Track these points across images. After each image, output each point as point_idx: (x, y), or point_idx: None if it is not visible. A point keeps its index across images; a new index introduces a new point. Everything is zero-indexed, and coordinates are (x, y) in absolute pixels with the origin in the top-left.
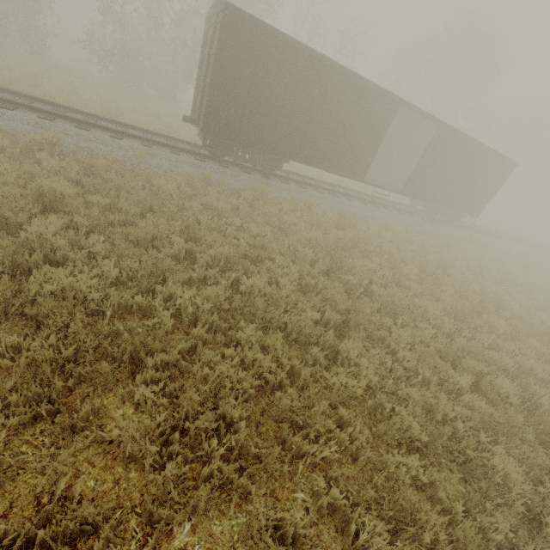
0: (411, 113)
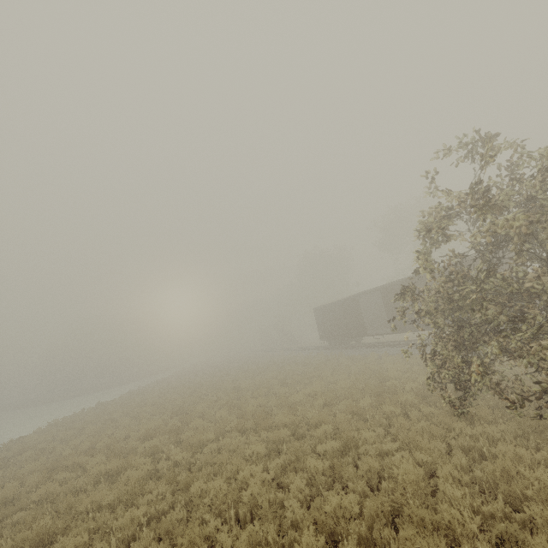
0: None
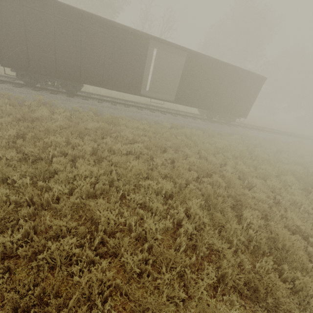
0: (180, 51)
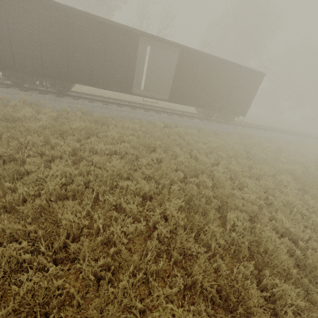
0: (174, 48)
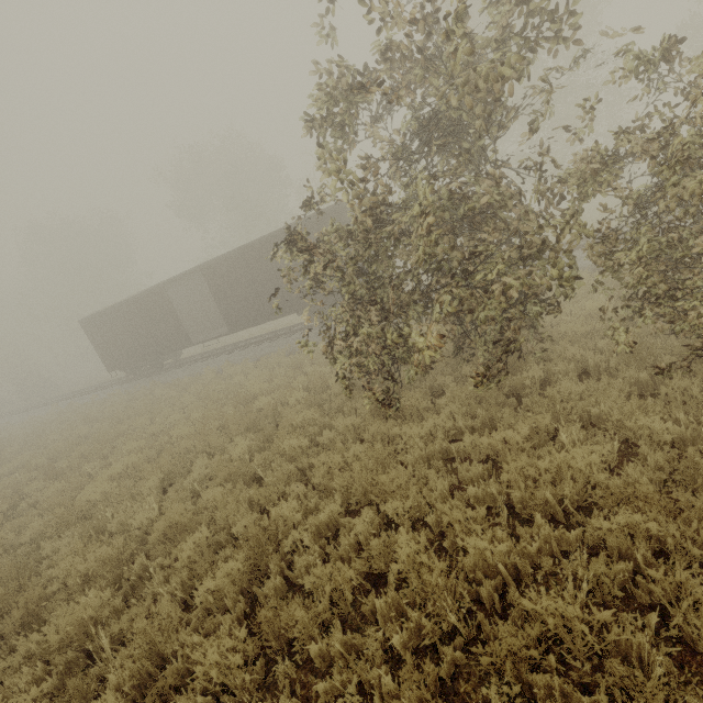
0: None
